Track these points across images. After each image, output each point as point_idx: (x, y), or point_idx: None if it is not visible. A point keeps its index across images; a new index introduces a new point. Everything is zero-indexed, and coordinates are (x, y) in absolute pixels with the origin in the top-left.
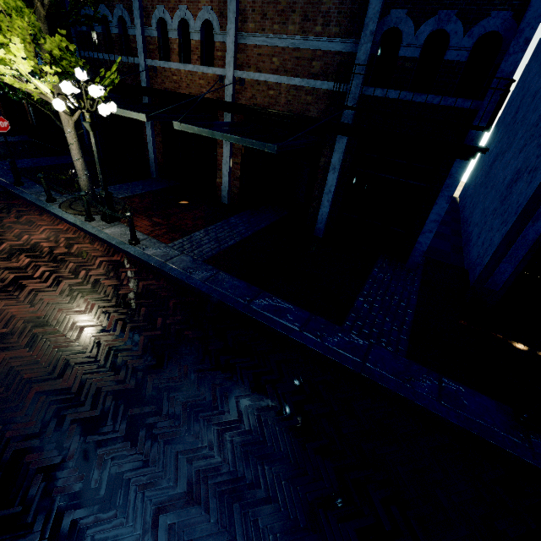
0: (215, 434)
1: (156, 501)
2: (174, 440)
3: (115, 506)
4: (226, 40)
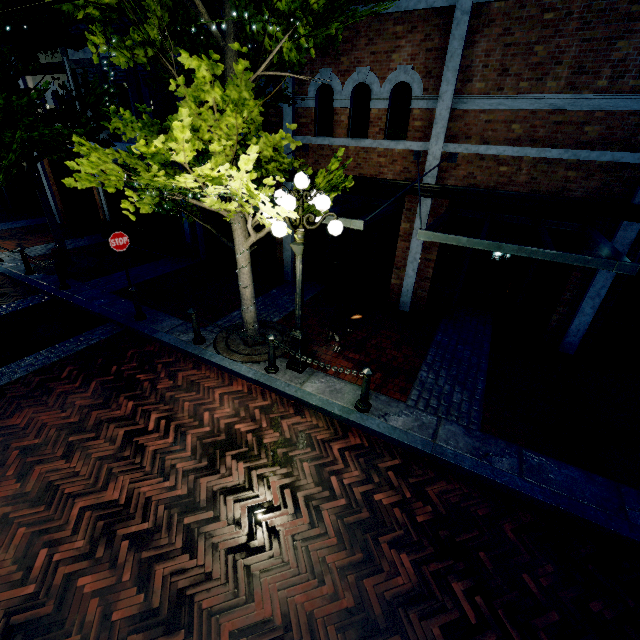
0: None
1: None
2: None
3: None
4: (432, 105)
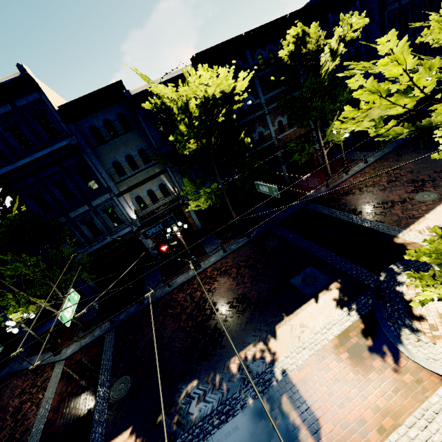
0: None
1: None
2: None
3: None
4: None
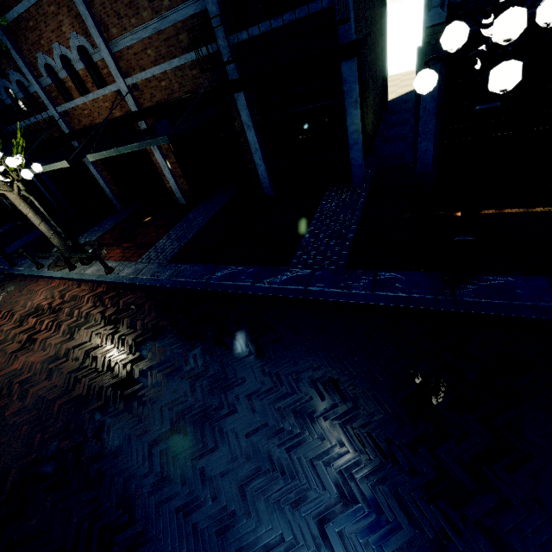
0: (188, 386)
1: (150, 441)
2: (159, 400)
3: (123, 453)
4: (103, 56)
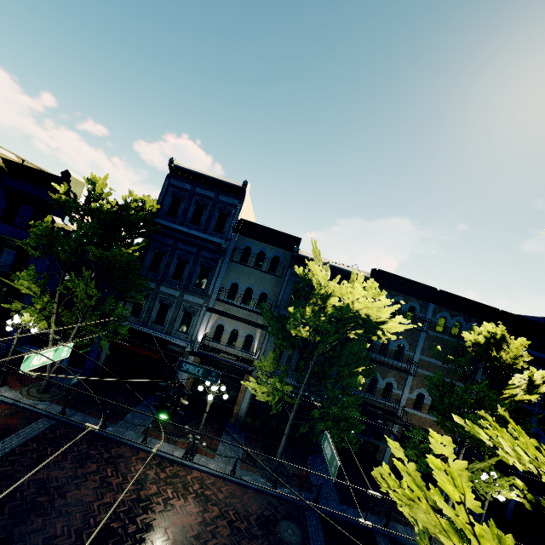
0: None
1: None
2: None
3: None
4: None
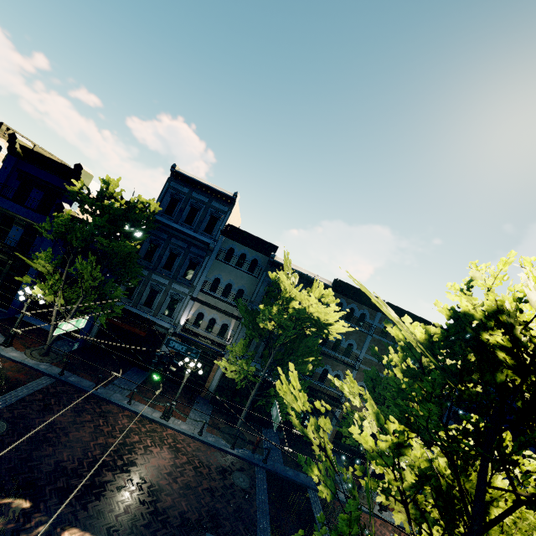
0: None
1: None
2: None
3: None
4: None
